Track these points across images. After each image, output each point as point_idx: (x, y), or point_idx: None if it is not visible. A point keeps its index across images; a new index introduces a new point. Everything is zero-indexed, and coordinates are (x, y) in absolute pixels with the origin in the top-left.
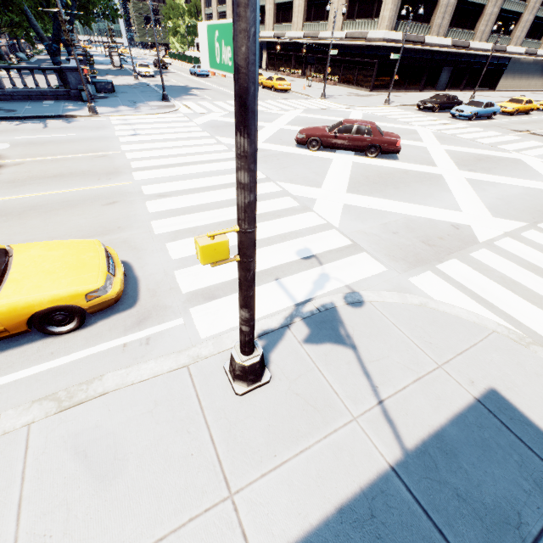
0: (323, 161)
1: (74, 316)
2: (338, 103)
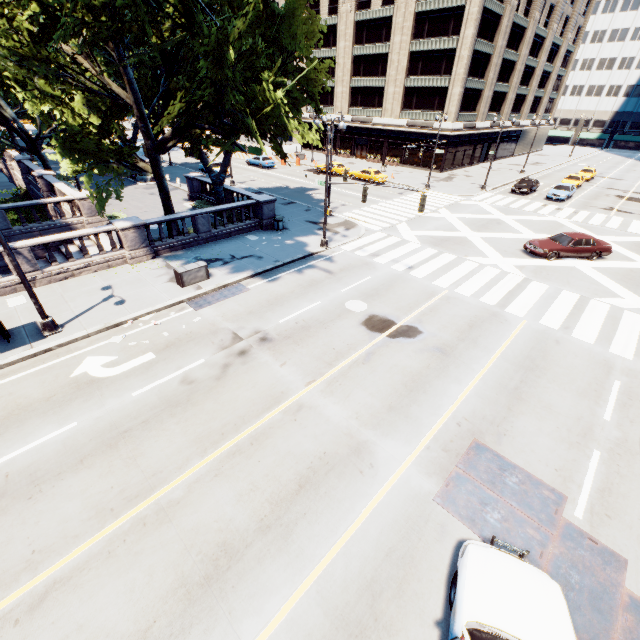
0: (574, 270)
1: None
2: (449, 194)
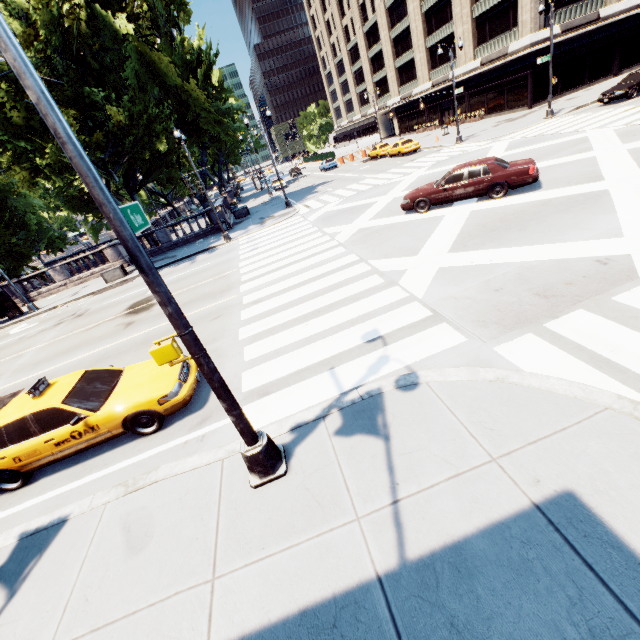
0: (432, 221)
1: (155, 419)
2: (478, 141)
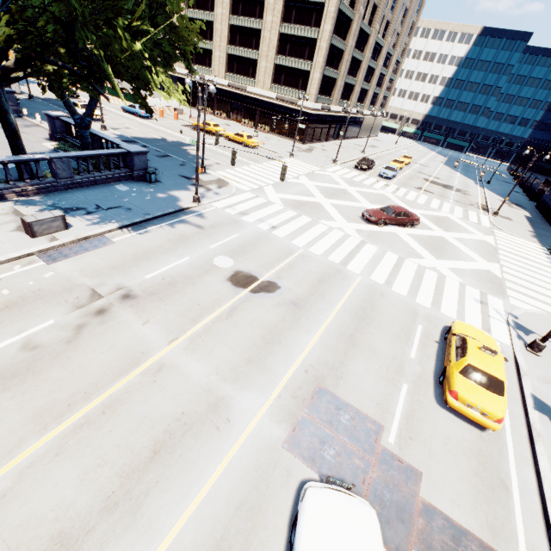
0: (395, 235)
1: None
2: (309, 164)
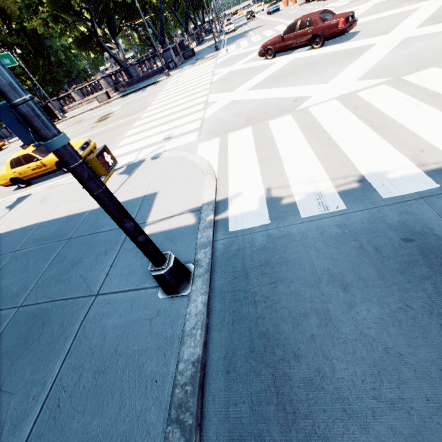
0: (267, 67)
1: None
2: None
